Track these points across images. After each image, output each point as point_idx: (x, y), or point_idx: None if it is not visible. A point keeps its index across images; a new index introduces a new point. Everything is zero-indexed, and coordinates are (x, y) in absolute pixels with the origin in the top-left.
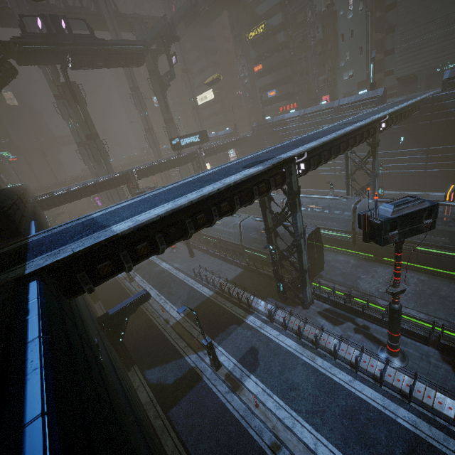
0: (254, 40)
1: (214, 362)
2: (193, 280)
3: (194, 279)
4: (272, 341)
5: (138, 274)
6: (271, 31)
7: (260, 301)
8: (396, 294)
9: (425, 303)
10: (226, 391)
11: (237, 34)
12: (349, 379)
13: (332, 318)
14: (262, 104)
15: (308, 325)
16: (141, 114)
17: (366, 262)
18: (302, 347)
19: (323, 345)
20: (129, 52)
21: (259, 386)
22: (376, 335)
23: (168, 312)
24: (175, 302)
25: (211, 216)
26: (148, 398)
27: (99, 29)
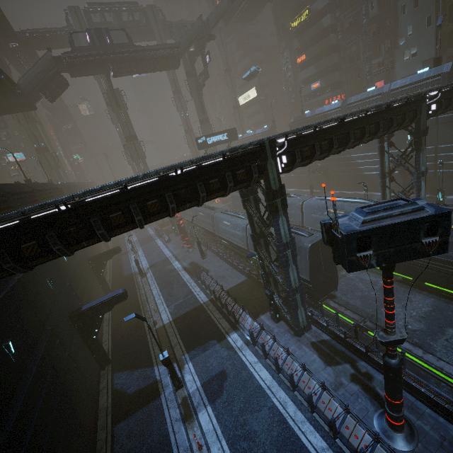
0: (297, 29)
1: (173, 381)
2: (194, 283)
3: (196, 282)
4: (246, 369)
5: (151, 270)
6: (316, 16)
7: (247, 318)
8: (388, 344)
9: None
10: (176, 418)
11: (281, 26)
12: (321, 447)
13: (326, 354)
14: (301, 97)
15: (289, 358)
16: (182, 116)
17: (400, 286)
18: (277, 384)
19: (302, 388)
20: (165, 56)
21: (211, 422)
22: (379, 391)
23: (160, 314)
24: (170, 304)
25: (132, 215)
26: (105, 404)
27: (149, 39)
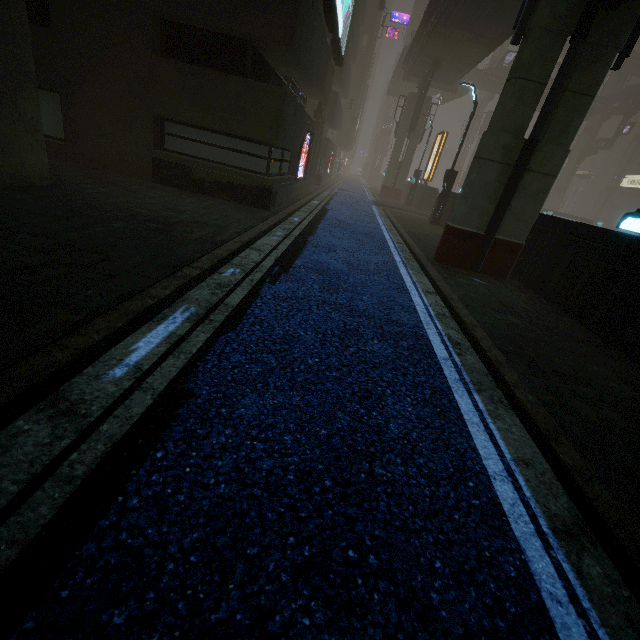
0: None
1: None
2: None
3: None
4: None
5: None
6: None
7: None
8: None
9: None
10: None
11: None
12: None
13: None
14: None
15: None
16: None
17: None
18: None
19: None
20: None
21: None
22: None
23: None
24: None
25: None
26: None
27: None
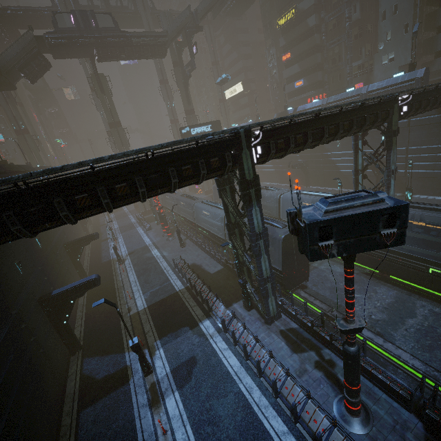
0: (284, 27)
1: (142, 367)
2: (171, 271)
3: (173, 270)
4: (216, 355)
5: (130, 257)
6: (302, 15)
7: (220, 306)
8: (347, 332)
9: (431, 345)
10: (143, 403)
11: (268, 23)
12: (282, 431)
13: (294, 342)
14: (285, 94)
15: (258, 345)
16: (168, 106)
17: (367, 278)
18: (245, 371)
19: (268, 375)
20: (152, 44)
21: (178, 407)
22: (340, 378)
23: (135, 300)
24: (146, 291)
25: (99, 198)
26: (73, 389)
27: (137, 27)
